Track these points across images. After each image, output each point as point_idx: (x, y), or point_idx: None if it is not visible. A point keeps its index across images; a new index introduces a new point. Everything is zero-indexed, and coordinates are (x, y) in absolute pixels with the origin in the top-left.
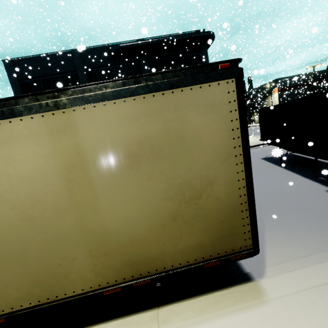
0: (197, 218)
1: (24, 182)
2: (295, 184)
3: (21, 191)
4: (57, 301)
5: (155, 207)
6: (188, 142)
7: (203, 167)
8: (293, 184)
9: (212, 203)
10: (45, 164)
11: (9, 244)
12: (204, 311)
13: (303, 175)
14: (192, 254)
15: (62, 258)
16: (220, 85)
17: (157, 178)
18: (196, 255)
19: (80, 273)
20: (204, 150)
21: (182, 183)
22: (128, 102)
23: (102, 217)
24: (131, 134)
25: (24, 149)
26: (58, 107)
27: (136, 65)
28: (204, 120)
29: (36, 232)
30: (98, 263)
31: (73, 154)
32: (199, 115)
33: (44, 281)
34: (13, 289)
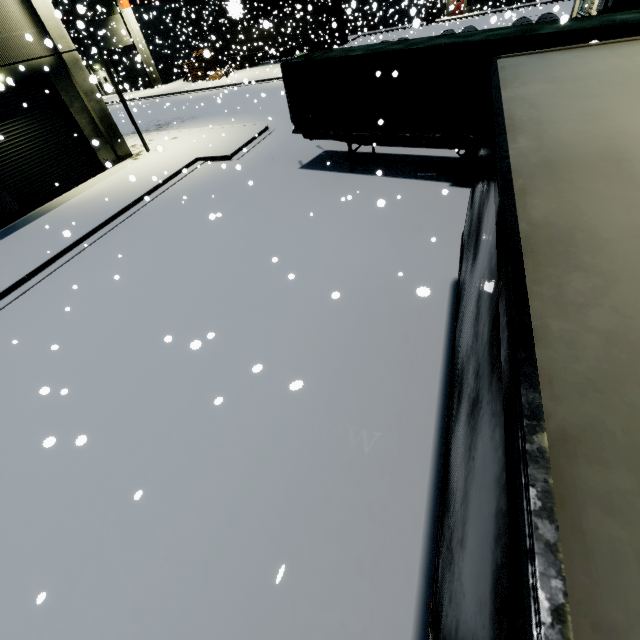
0: None
1: None
2: (416, 190)
3: None
4: None
5: None
6: None
7: None
8: (413, 190)
9: None
10: None
11: None
12: None
13: (400, 177)
14: None
15: None
16: None
17: None
18: None
19: None
20: None
21: None
22: None
23: None
24: None
25: None
26: None
27: None
28: None
29: None
30: None
31: None
32: None
33: None
34: None
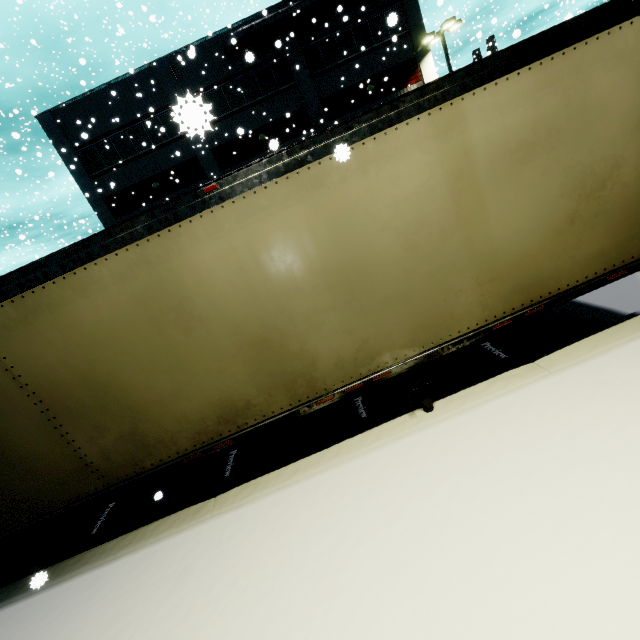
0: (598, 217)
1: (409, 203)
2: None
3: (406, 214)
4: (442, 345)
5: (549, 210)
6: (592, 114)
7: (608, 145)
8: None
9: (618, 193)
10: (431, 175)
11: (394, 282)
12: (600, 345)
13: None
14: (592, 266)
15: (447, 291)
16: (633, 24)
17: (553, 171)
18: (596, 268)
19: (465, 309)
20: (610, 122)
21: (583, 172)
22: (523, 74)
23: (491, 232)
24: (525, 117)
25: (409, 161)
26: (447, 99)
27: (279, 64)
28: (611, 79)
29: (421, 263)
30: (485, 292)
31: (461, 157)
32: (606, 73)
33: (429, 323)
34: (397, 337)
